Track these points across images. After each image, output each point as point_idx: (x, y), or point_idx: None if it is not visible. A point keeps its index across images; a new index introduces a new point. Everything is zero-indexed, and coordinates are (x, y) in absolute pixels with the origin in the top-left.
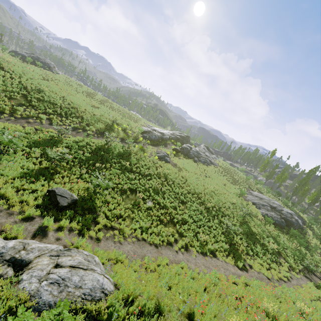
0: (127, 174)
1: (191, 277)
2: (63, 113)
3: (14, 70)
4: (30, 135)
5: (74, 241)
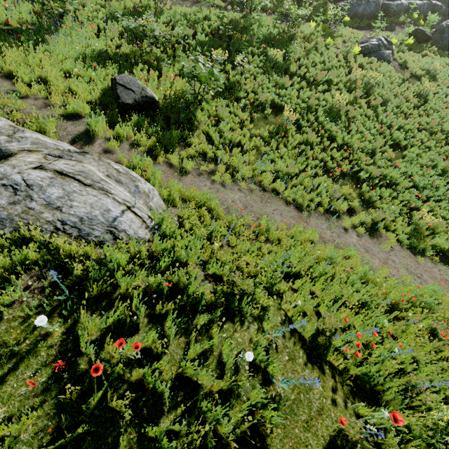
0: (273, 76)
1: (362, 278)
2: None
3: None
4: (110, 3)
5: (135, 161)
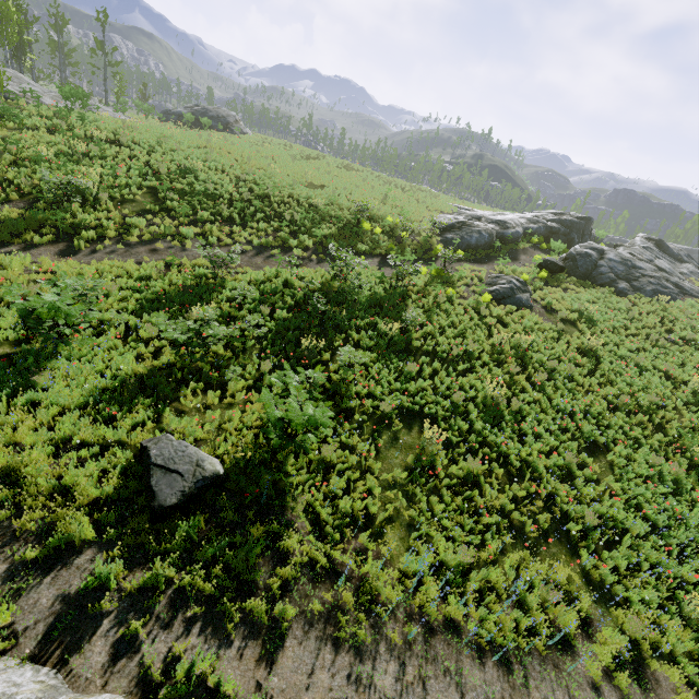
0: (393, 361)
1: None
2: (235, 214)
3: (140, 140)
4: (148, 282)
5: (180, 655)
